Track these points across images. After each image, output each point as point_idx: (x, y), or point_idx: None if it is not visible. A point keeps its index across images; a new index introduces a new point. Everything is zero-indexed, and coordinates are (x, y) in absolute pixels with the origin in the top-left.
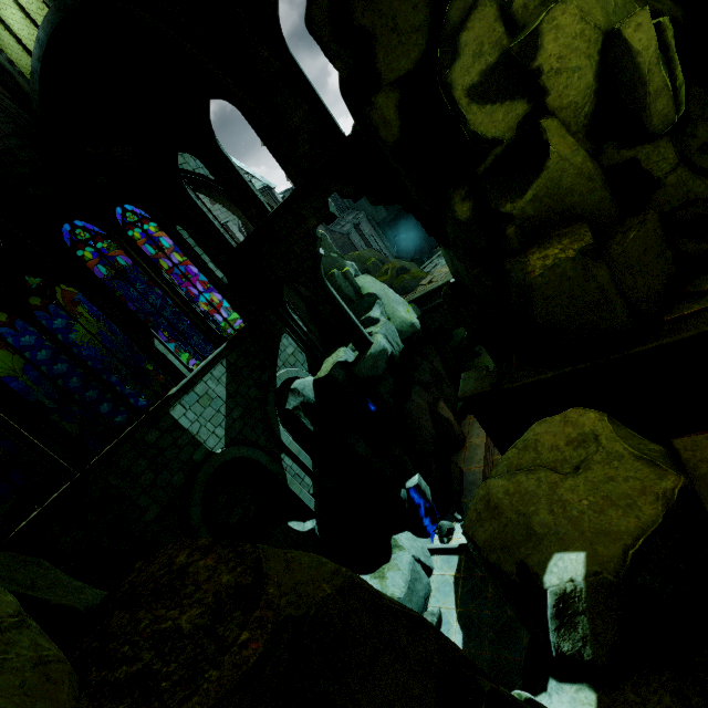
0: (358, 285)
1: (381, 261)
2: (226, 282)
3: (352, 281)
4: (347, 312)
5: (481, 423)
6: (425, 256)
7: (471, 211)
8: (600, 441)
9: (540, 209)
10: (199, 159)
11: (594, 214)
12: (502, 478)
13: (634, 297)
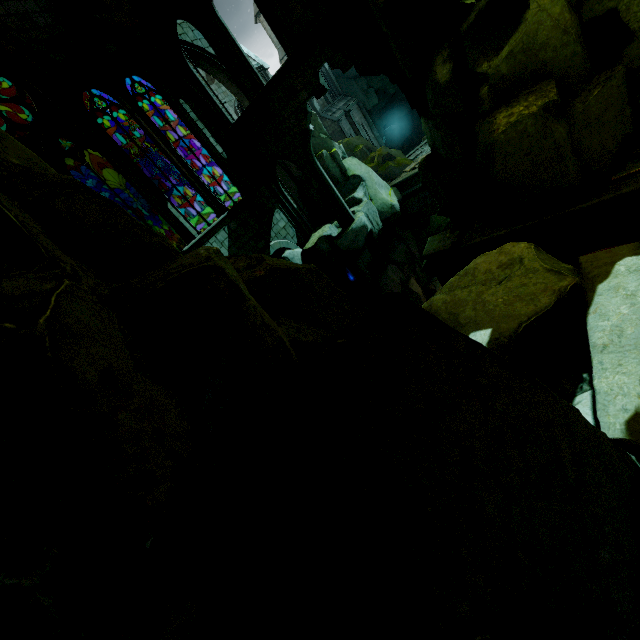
0: (345, 167)
1: (368, 149)
2: (225, 157)
3: (339, 162)
4: (333, 189)
5: (441, 280)
6: (413, 148)
7: (450, 74)
8: (523, 263)
9: (514, 67)
10: (197, 27)
11: (564, 71)
12: (443, 294)
13: (587, 156)
